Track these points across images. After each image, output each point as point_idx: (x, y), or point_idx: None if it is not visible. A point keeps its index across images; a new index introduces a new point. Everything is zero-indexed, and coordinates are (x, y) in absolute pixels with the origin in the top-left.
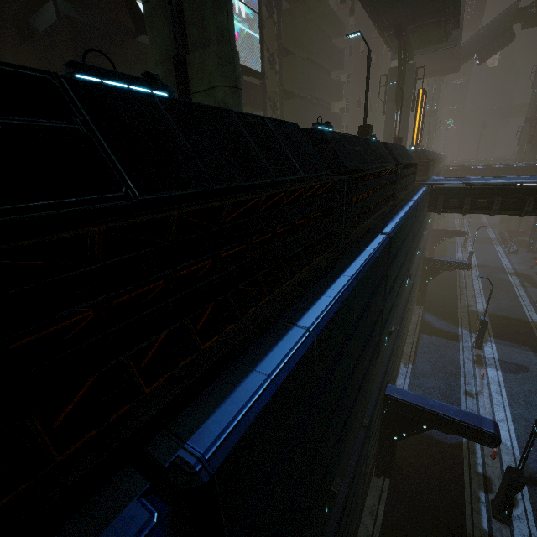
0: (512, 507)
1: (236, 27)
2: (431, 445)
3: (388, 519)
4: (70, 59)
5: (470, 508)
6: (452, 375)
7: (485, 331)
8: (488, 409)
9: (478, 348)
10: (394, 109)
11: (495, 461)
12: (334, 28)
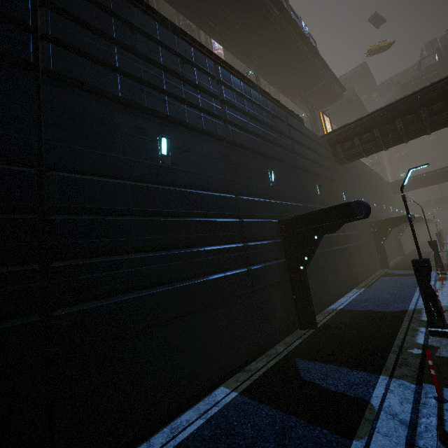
0: (437, 304)
1: None
2: (370, 313)
3: (303, 345)
4: None
5: (403, 335)
6: (408, 287)
7: (438, 252)
8: (445, 294)
9: (442, 273)
10: None
11: (445, 313)
12: None
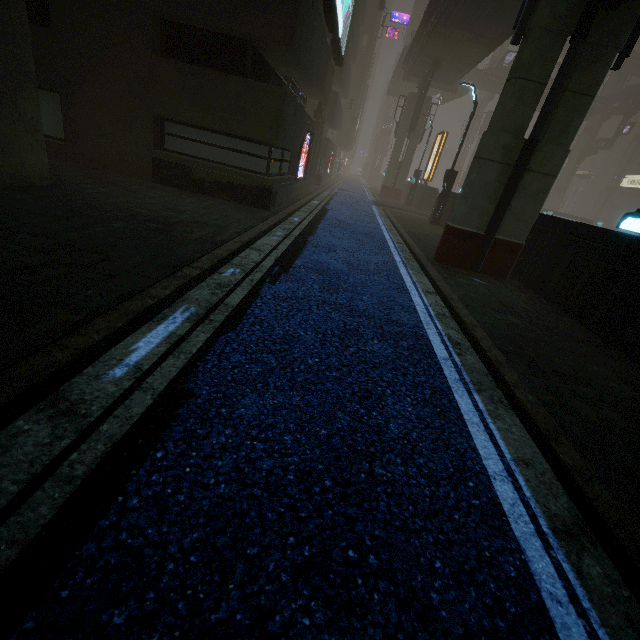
0: None
1: (348, 0)
2: None
3: None
4: (282, 2)
5: None
6: None
7: None
8: None
9: None
10: (406, 135)
11: None
12: (361, 13)
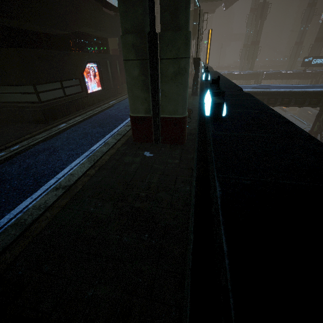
0: None
1: None
2: None
3: None
4: None
5: None
6: None
7: None
8: None
9: None
10: (192, 39)
11: None
12: None
